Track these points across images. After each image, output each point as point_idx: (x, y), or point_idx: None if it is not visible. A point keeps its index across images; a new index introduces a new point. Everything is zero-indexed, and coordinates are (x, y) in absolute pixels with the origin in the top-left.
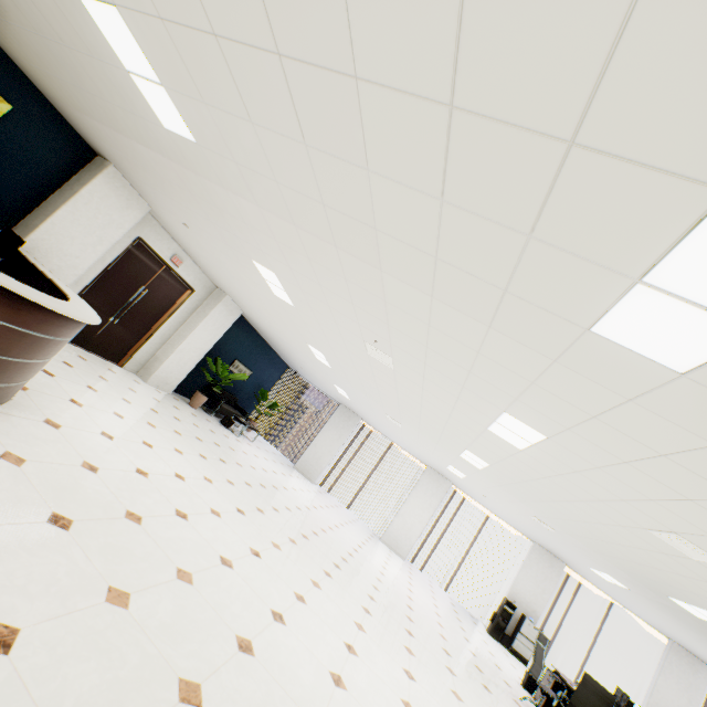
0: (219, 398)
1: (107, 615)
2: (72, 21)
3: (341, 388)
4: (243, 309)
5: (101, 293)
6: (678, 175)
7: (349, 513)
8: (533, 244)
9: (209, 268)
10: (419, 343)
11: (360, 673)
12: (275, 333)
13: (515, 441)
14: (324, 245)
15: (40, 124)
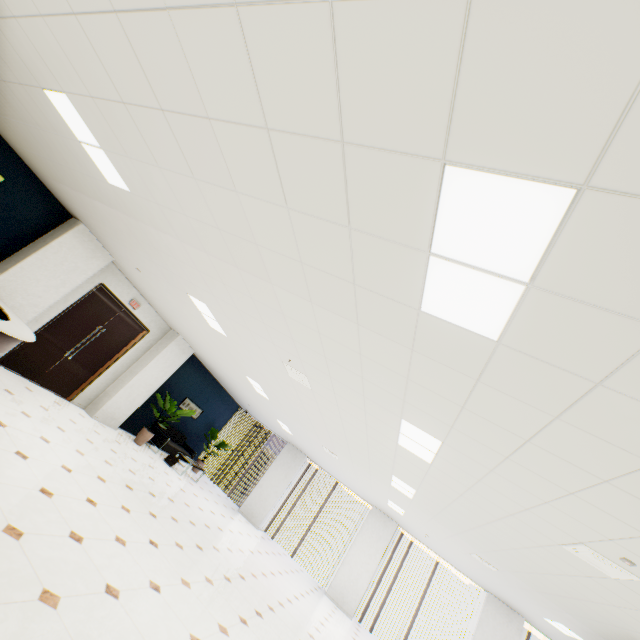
0: (165, 435)
1: None
2: (43, 109)
3: (283, 422)
4: (194, 348)
5: (59, 330)
6: (411, 154)
7: (294, 562)
8: (354, 235)
9: (162, 310)
10: (319, 354)
11: None
12: (221, 369)
13: (422, 453)
14: (229, 268)
15: (26, 192)
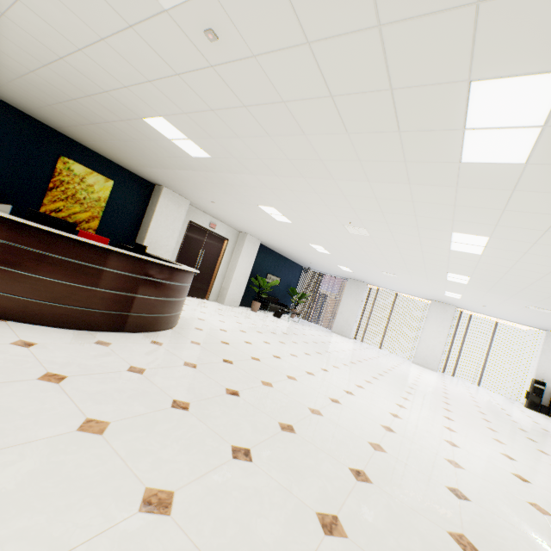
0: (267, 301)
1: (266, 389)
2: (139, 130)
3: (343, 266)
4: (260, 239)
5: (183, 261)
6: (444, 83)
7: (382, 351)
8: (403, 134)
9: (232, 222)
10: (376, 211)
11: (410, 415)
12: (285, 246)
13: (472, 250)
14: (296, 180)
15: (126, 183)
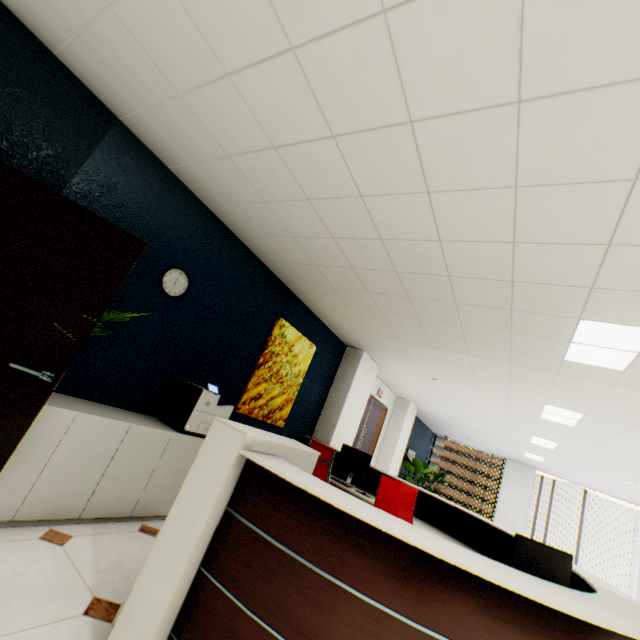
0: None
1: None
2: (518, 322)
3: (540, 456)
4: (422, 408)
5: None
6: None
7: None
8: None
9: (411, 391)
10: None
11: None
12: (463, 422)
13: None
14: None
15: (324, 347)
